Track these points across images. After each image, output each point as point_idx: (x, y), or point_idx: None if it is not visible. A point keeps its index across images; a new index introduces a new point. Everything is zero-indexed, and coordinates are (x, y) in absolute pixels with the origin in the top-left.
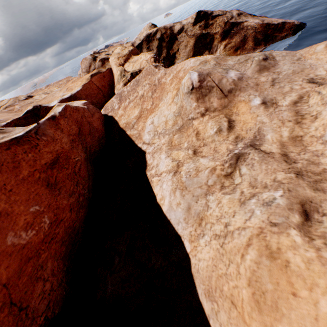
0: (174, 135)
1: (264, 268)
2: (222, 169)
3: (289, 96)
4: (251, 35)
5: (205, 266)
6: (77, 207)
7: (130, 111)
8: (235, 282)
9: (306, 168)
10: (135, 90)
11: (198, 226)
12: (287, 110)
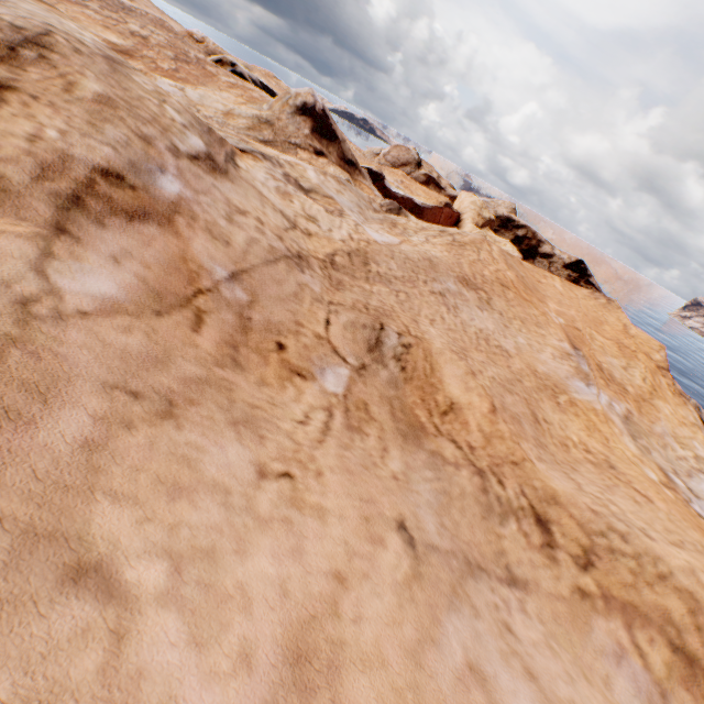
0: None
1: None
2: None
3: None
4: None
5: None
6: None
7: None
8: None
9: None
10: None
11: None
12: None
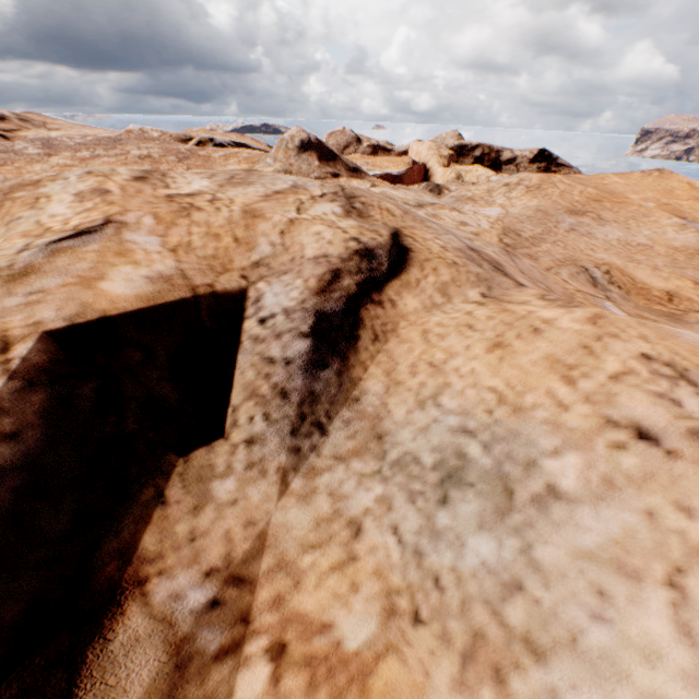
0: None
1: None
2: None
3: None
4: None
5: None
6: None
7: None
8: None
9: None
10: None
11: None
12: None
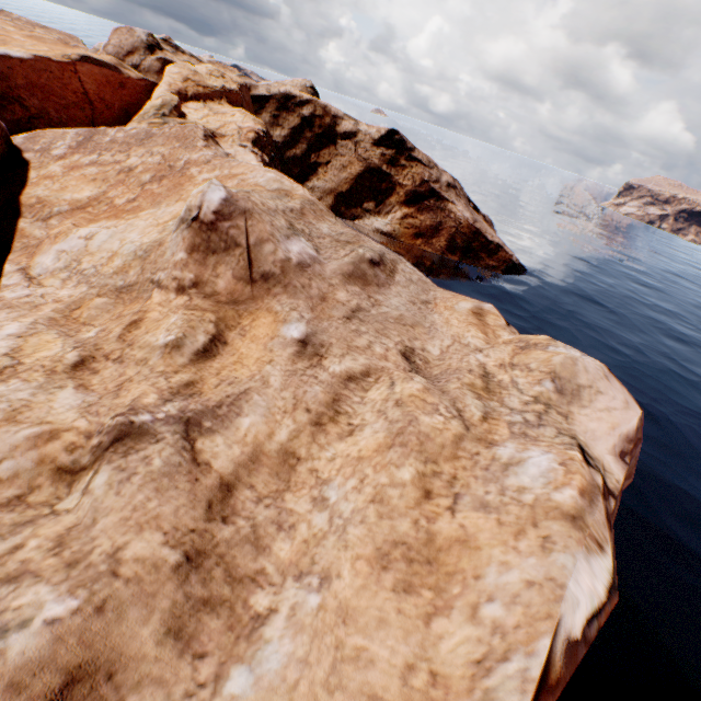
0: (101, 295)
1: None
2: (72, 447)
3: (355, 358)
4: (449, 229)
5: None
6: None
7: (75, 181)
8: None
9: (231, 550)
10: (128, 148)
11: None
12: (328, 384)
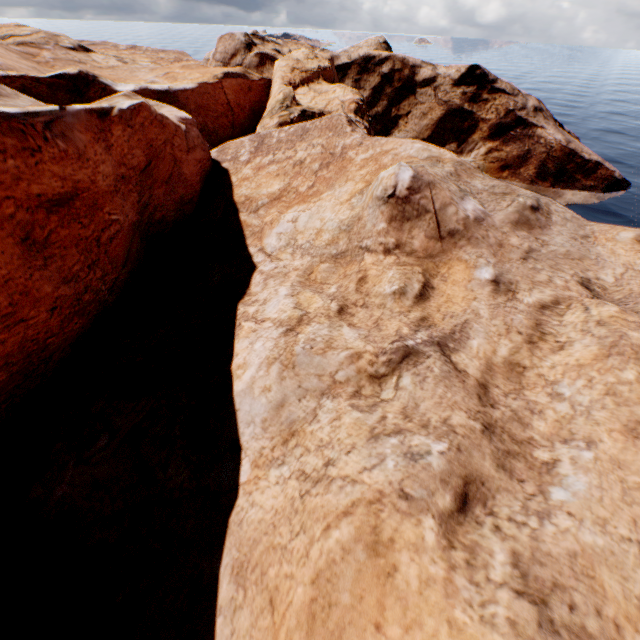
0: (323, 262)
1: (353, 564)
2: (371, 363)
3: (541, 291)
4: (538, 156)
5: (257, 519)
6: (72, 309)
7: (265, 179)
8: (294, 569)
9: (505, 425)
10: (292, 145)
11: (282, 443)
12: (526, 312)
